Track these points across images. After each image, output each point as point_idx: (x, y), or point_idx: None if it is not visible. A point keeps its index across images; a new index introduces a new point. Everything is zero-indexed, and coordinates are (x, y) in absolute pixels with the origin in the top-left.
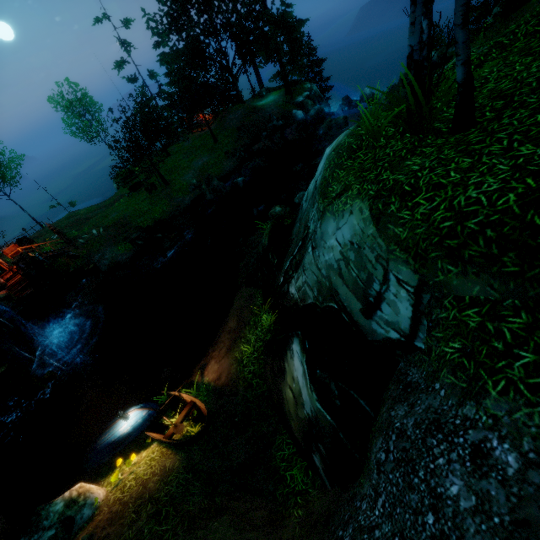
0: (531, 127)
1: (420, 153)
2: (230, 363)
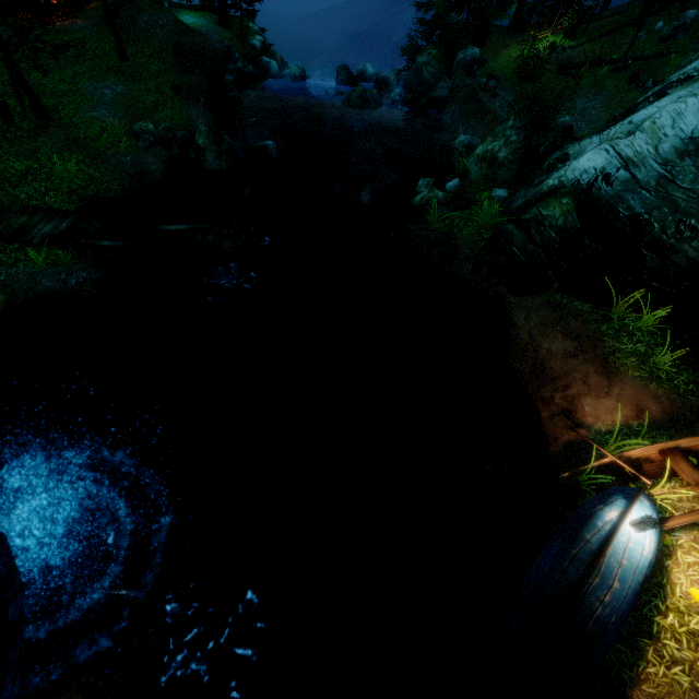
0: None
1: None
2: (640, 386)
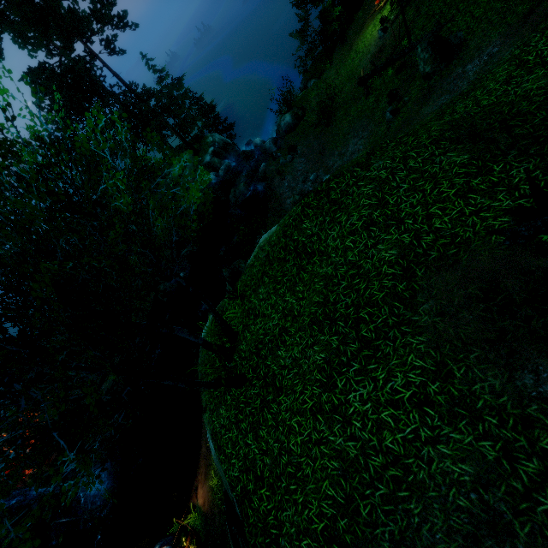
0: (255, 412)
1: (226, 402)
2: (208, 490)
